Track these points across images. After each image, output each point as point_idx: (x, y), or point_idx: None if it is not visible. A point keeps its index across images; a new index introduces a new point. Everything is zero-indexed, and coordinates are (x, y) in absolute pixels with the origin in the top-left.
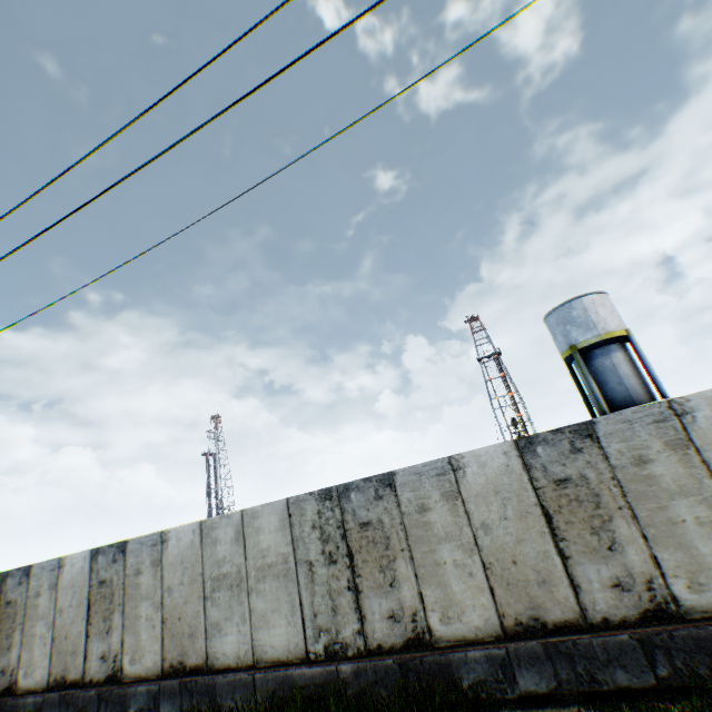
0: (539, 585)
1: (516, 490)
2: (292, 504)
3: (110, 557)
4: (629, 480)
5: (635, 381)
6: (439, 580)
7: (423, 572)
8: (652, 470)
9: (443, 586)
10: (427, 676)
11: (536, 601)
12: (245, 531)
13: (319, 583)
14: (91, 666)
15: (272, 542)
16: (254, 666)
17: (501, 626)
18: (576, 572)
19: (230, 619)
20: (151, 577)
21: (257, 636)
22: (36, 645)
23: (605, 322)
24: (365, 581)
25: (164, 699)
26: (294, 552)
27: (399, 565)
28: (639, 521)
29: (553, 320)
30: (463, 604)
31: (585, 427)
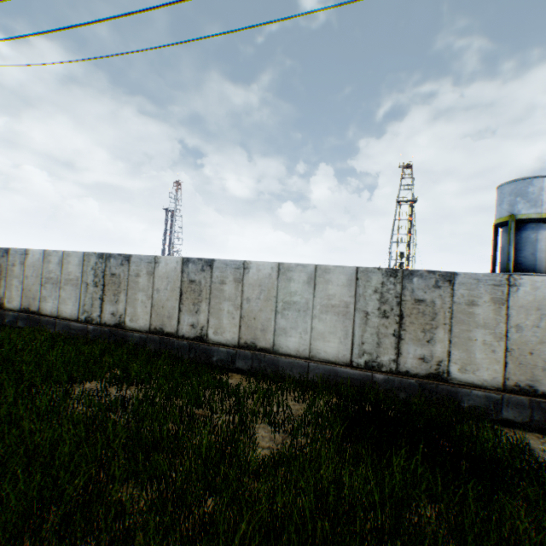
0: (542, 370)
1: None
2: (360, 272)
3: (198, 267)
4: None
5: (545, 256)
6: (467, 348)
7: (455, 341)
8: None
9: (468, 353)
10: (437, 395)
11: (535, 378)
12: (316, 279)
13: (371, 327)
14: (182, 329)
15: (337, 292)
16: (309, 359)
17: (502, 384)
18: None
19: (295, 329)
20: (233, 289)
21: (314, 344)
22: (137, 306)
23: None
24: (408, 334)
25: (239, 359)
26: (355, 303)
27: (438, 332)
28: None
29: (507, 190)
30: (479, 366)
31: None
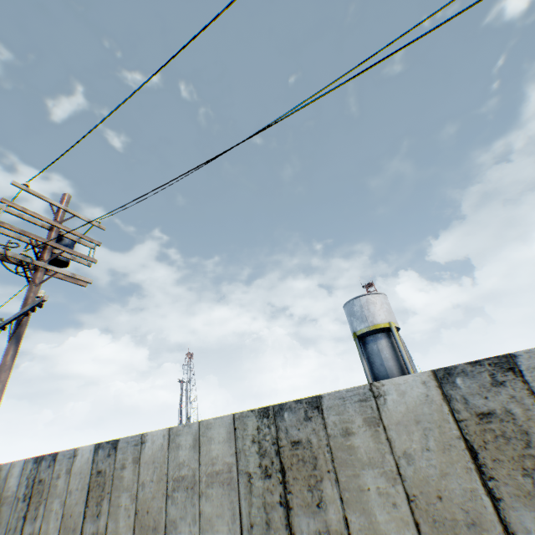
0: (73, 530)
1: (87, 472)
2: (27, 462)
3: None
4: (117, 476)
5: (393, 363)
6: (49, 519)
7: (46, 513)
8: (125, 472)
9: (49, 523)
10: None
11: None
12: (9, 474)
13: (18, 511)
14: None
15: (14, 482)
16: None
17: None
18: (85, 526)
19: None
20: None
21: None
22: None
23: (374, 316)
24: (30, 513)
25: None
26: (18, 490)
27: (42, 507)
28: (111, 501)
29: (346, 312)
30: None
31: (116, 442)
